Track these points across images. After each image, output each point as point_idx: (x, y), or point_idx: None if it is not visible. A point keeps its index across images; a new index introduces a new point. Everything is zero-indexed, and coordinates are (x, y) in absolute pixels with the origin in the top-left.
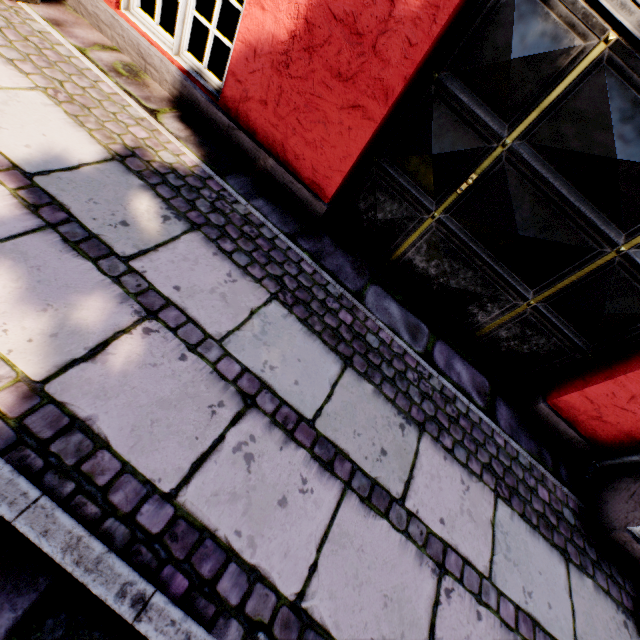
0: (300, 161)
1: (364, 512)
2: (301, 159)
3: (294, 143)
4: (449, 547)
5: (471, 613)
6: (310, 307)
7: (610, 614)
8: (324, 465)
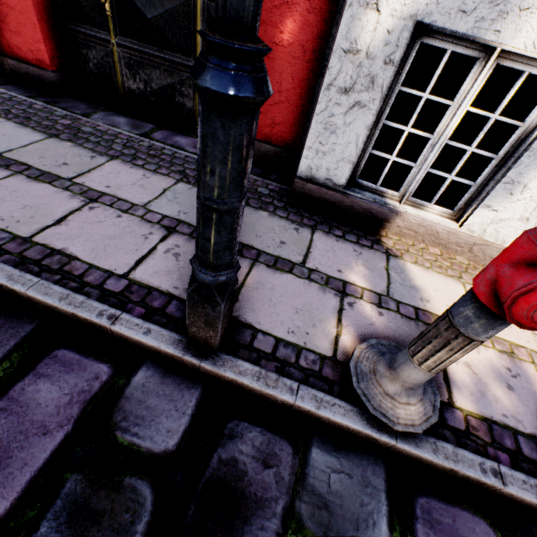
0: (22, 50)
1: (28, 181)
2: (21, 48)
3: (11, 39)
4: (108, 195)
5: (112, 215)
6: (30, 119)
7: (280, 225)
8: (1, 166)
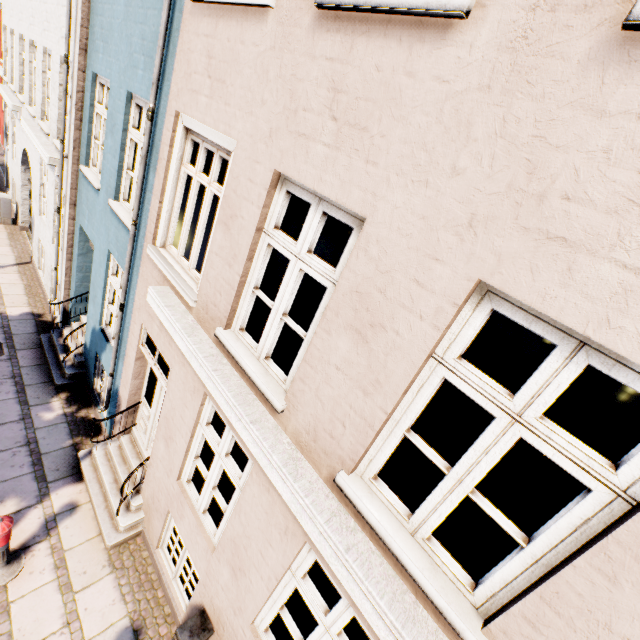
0: None
1: None
2: None
3: None
4: None
5: None
6: None
7: None
8: None
